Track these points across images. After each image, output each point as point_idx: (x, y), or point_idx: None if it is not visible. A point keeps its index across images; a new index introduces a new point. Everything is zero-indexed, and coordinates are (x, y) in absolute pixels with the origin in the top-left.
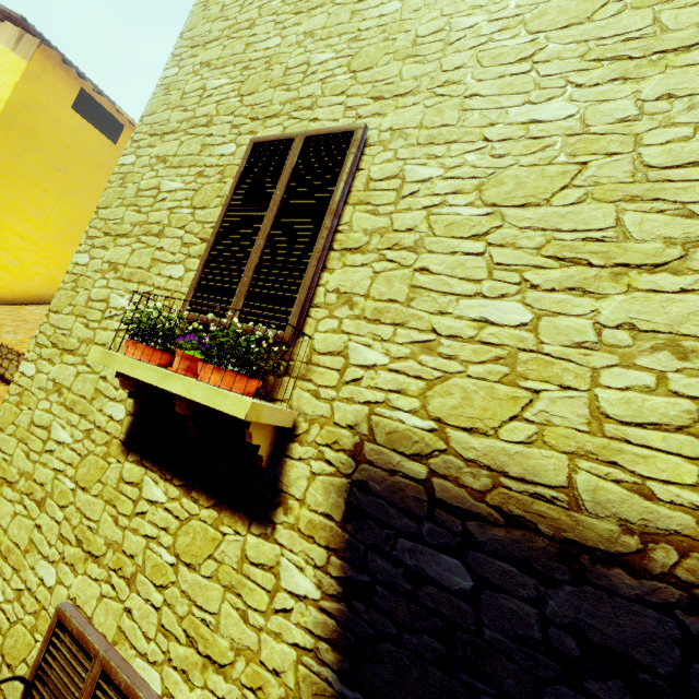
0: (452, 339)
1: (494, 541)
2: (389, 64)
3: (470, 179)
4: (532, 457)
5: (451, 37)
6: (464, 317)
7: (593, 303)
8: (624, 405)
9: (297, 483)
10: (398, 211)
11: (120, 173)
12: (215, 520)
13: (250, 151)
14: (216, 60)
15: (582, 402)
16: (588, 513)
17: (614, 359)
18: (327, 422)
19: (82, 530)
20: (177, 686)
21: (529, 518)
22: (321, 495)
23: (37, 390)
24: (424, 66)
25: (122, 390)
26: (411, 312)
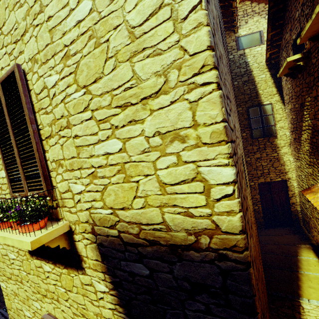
0: (100, 167)
1: (149, 253)
2: (10, 16)
3: (70, 75)
4: (147, 213)
5: None
6: (99, 155)
7: (140, 126)
8: (169, 176)
9: (82, 250)
10: (53, 108)
11: None
12: (68, 272)
13: None
14: None
15: (154, 180)
16: (174, 231)
17: (158, 154)
18: (79, 222)
19: (36, 288)
20: None
21: (156, 239)
22: (91, 253)
23: None
24: (22, 8)
25: None
26: (81, 160)
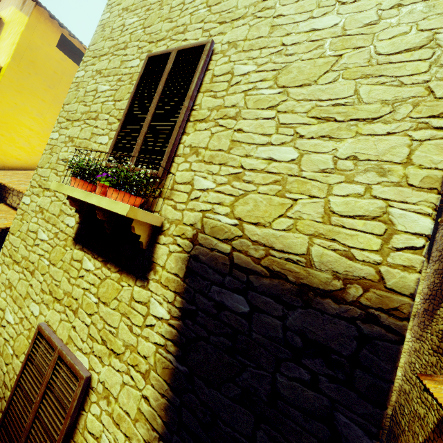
0: (251, 171)
1: (263, 285)
2: None
3: (271, 71)
4: (289, 238)
5: None
6: (259, 157)
7: (334, 144)
8: (344, 206)
9: (161, 257)
10: (228, 94)
11: (76, 82)
12: (118, 279)
13: (146, 62)
14: (131, 6)
15: (320, 205)
16: (316, 269)
17: (342, 178)
18: (179, 222)
19: (52, 286)
20: (96, 364)
21: (283, 272)
22: (174, 263)
23: (31, 212)
24: None
25: (74, 210)
26: (230, 156)
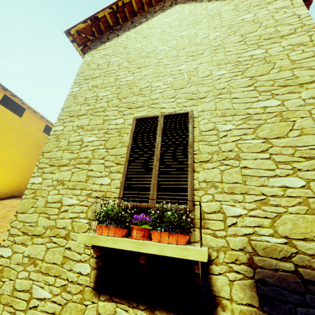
0: (274, 196)
1: None
2: (191, 87)
3: (249, 129)
4: None
5: (215, 78)
6: (274, 186)
7: None
8: None
9: (223, 289)
10: (221, 143)
11: (54, 134)
12: None
13: (135, 122)
14: (101, 85)
15: None
16: None
17: None
18: (226, 249)
19: None
20: None
21: None
22: (241, 293)
23: (15, 265)
24: (207, 87)
25: (84, 254)
26: (248, 187)
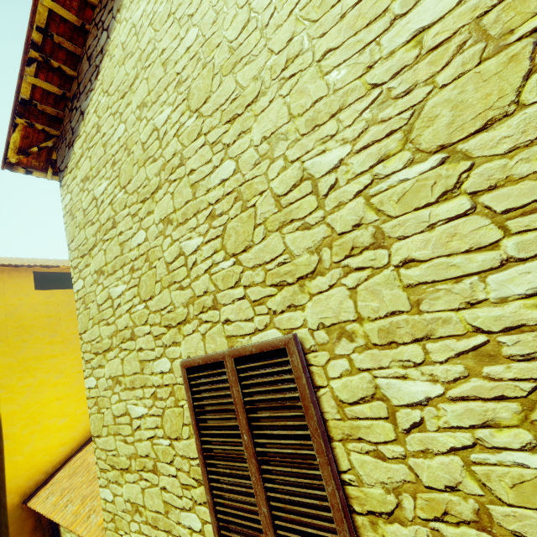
0: None
1: None
2: (267, 238)
3: (498, 401)
4: None
5: (319, 186)
6: None
7: None
8: None
9: None
10: (412, 454)
11: (92, 397)
12: None
13: (187, 378)
14: (105, 266)
15: None
16: None
17: None
18: None
19: None
20: None
21: None
22: None
23: None
24: (309, 232)
25: None
26: None
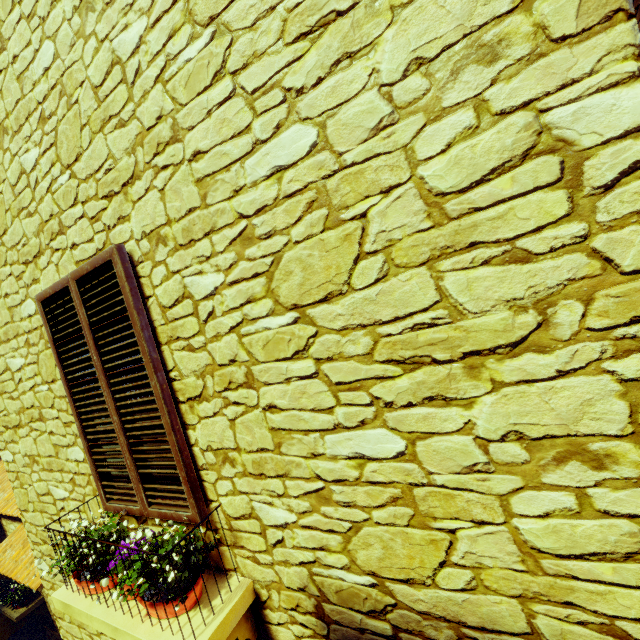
0: (340, 483)
1: None
2: (93, 142)
3: (254, 278)
4: (481, 604)
5: (127, 72)
6: (338, 456)
7: (462, 412)
8: (552, 535)
9: None
10: (209, 340)
11: None
12: None
13: (44, 313)
14: None
15: (505, 537)
16: None
17: (517, 481)
18: (279, 586)
19: None
20: None
21: None
22: None
23: (60, 583)
24: (125, 129)
25: None
26: (286, 460)
